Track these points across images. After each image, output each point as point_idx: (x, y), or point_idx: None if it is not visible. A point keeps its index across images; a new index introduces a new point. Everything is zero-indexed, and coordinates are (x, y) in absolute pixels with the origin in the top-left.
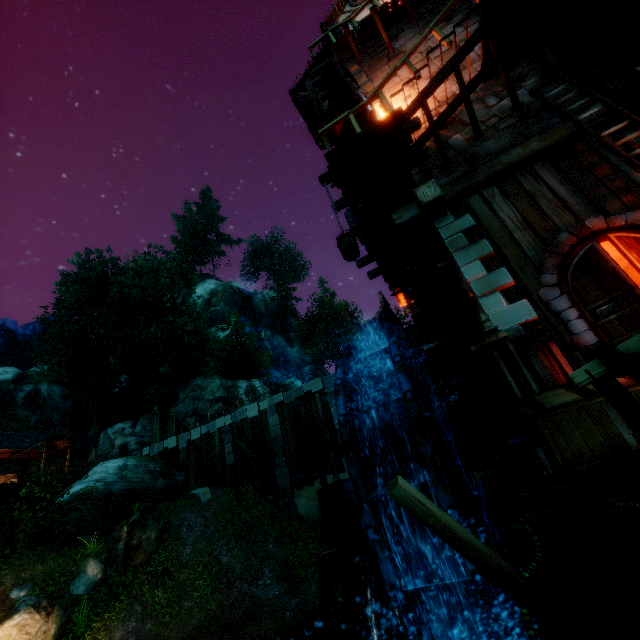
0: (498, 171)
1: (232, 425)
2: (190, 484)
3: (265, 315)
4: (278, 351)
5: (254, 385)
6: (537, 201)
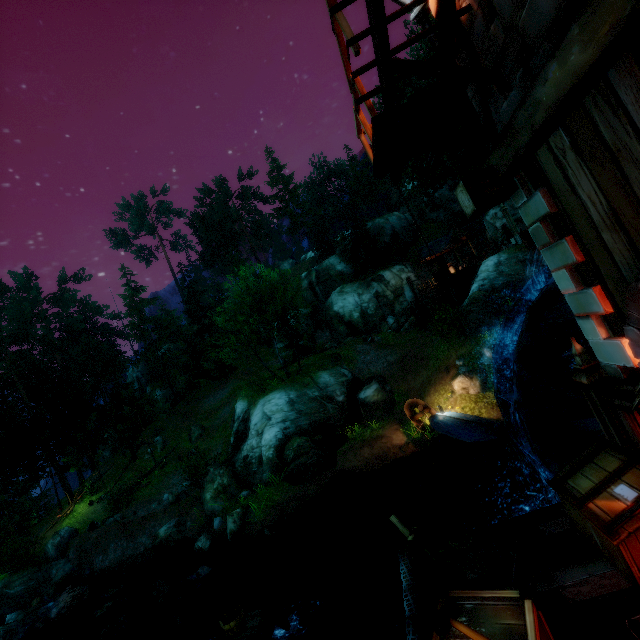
0: (539, 126)
1: None
2: None
3: None
4: None
5: None
6: (624, 173)
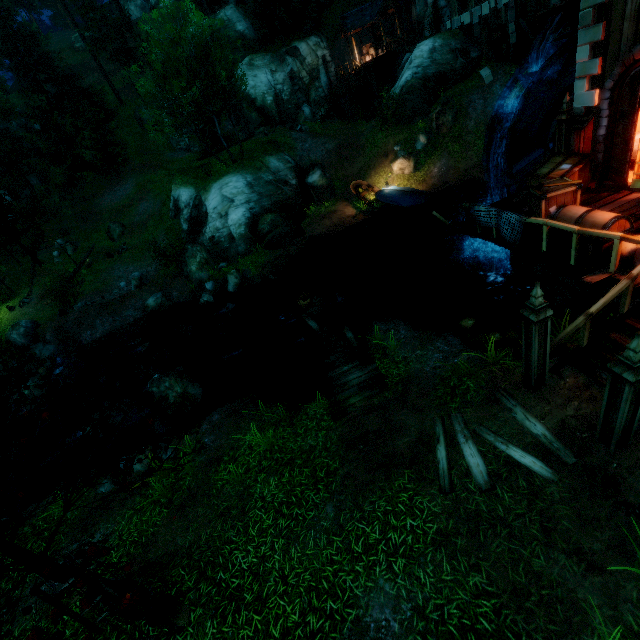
0: None
1: (516, 1)
2: (483, 59)
3: None
4: None
5: None
6: None
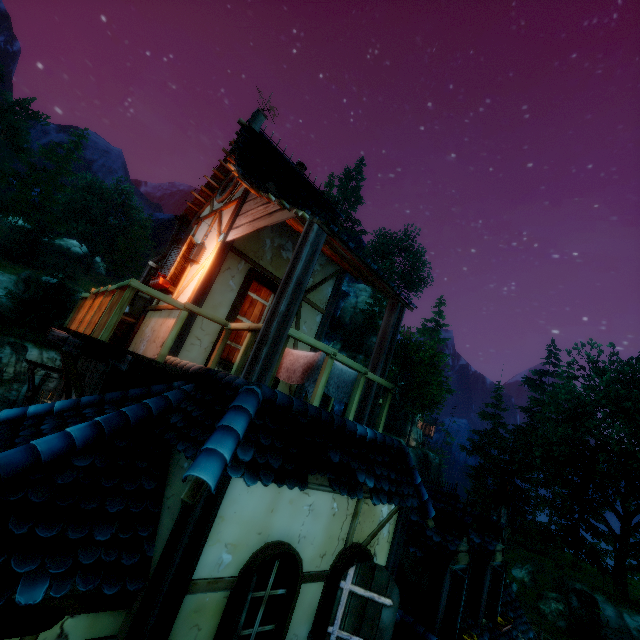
0: None
1: None
2: None
3: (346, 325)
4: None
5: None
6: None
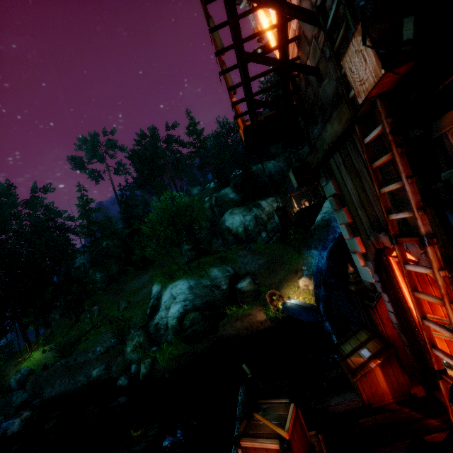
0: (325, 151)
1: None
2: None
3: None
4: None
5: None
6: (362, 183)
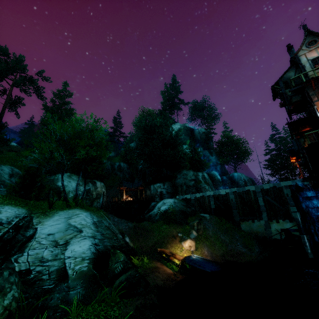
0: None
1: (213, 195)
2: (196, 211)
3: (200, 140)
4: (206, 158)
5: (204, 175)
6: None
